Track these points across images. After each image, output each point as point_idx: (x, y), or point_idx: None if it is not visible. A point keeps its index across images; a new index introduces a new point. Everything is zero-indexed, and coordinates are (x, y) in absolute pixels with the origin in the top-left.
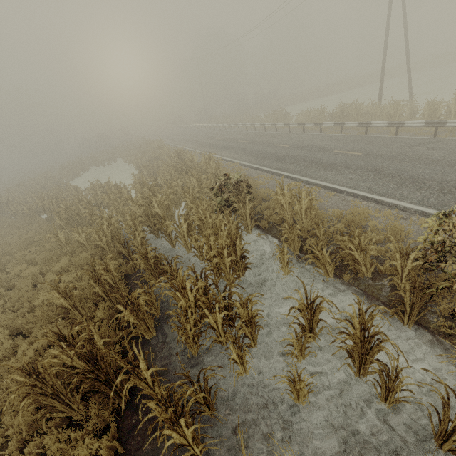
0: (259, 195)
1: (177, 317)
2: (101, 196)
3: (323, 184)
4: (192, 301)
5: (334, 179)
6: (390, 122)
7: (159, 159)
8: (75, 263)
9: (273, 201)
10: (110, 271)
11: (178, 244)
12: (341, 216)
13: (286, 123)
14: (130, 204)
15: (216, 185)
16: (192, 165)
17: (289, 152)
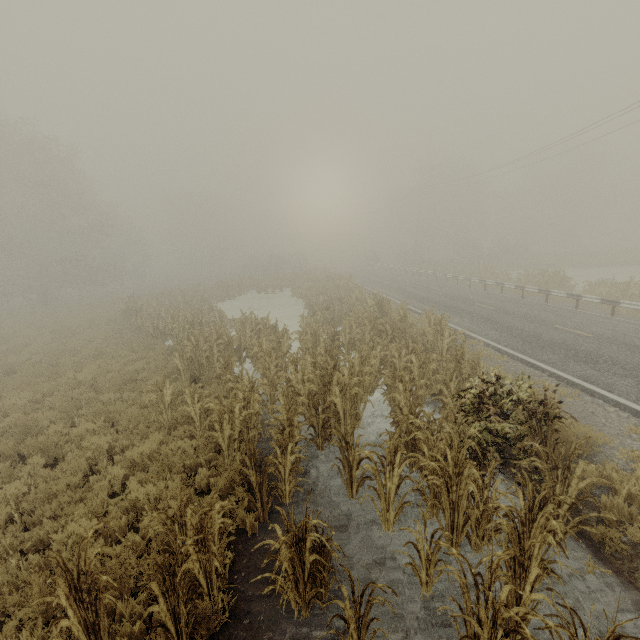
0: (572, 439)
1: None
2: (250, 337)
3: None
4: None
5: None
6: None
7: (342, 302)
8: (164, 457)
9: None
10: (208, 547)
11: (360, 490)
12: None
13: (574, 294)
14: (291, 369)
15: (480, 391)
16: (400, 326)
17: (600, 349)
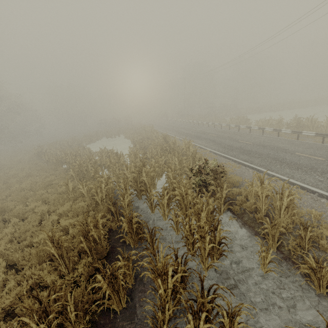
0: (231, 181)
1: (153, 306)
2: (105, 159)
3: (291, 180)
4: (170, 287)
5: (302, 178)
6: None
7: (149, 139)
8: (74, 210)
9: (247, 190)
10: (98, 228)
11: (156, 210)
12: (319, 218)
13: (248, 126)
14: (125, 169)
15: (197, 167)
16: (173, 147)
17: (253, 148)
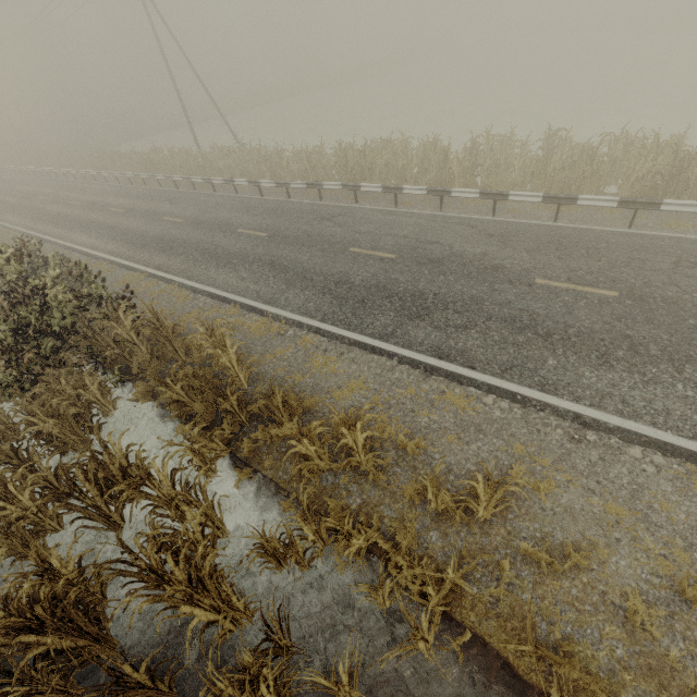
0: None
1: None
2: None
3: (68, 245)
4: None
5: (80, 239)
6: (165, 175)
7: None
8: None
9: None
10: None
11: None
12: None
13: (97, 172)
14: None
15: None
16: None
17: (73, 212)
